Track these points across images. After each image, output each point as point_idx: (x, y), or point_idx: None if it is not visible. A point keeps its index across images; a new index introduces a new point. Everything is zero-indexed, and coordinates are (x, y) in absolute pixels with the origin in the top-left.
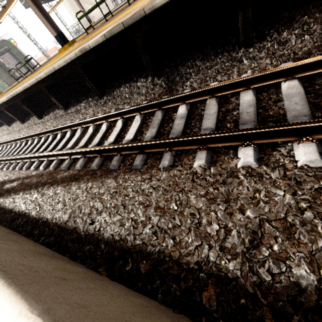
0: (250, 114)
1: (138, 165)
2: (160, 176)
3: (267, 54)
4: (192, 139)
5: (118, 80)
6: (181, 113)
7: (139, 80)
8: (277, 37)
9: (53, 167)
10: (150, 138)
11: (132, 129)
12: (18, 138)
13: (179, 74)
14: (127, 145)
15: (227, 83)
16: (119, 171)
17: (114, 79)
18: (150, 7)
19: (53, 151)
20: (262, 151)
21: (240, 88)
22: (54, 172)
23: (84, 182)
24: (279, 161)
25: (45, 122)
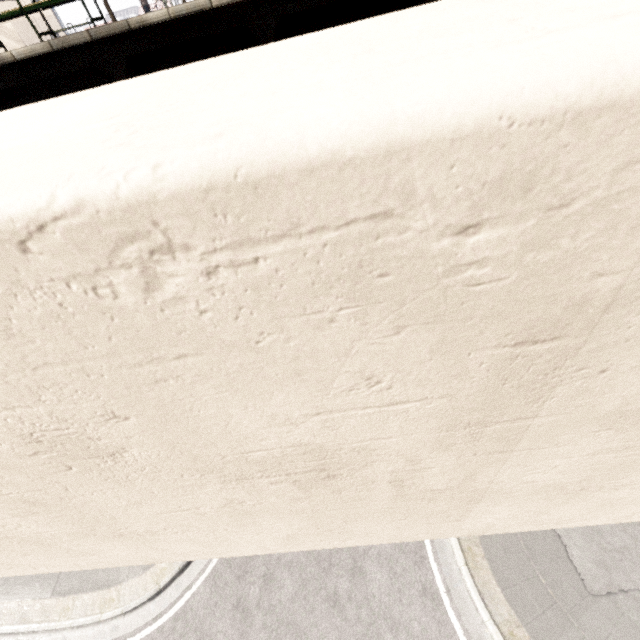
0: None
1: None
2: None
3: None
4: None
5: None
6: None
7: None
8: None
9: None
10: None
11: None
12: None
13: None
14: None
15: None
16: None
17: None
18: (139, 21)
19: None
20: None
21: None
22: None
23: None
24: None
25: None
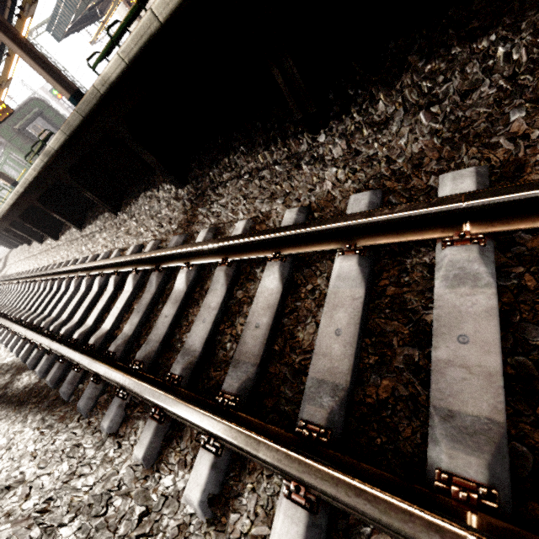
0: (257, 337)
1: (81, 410)
2: (73, 470)
3: (348, 150)
4: (134, 393)
5: (138, 183)
6: (179, 289)
7: (160, 188)
8: (370, 109)
9: (22, 357)
10: (120, 341)
11: (118, 303)
12: (22, 277)
13: (212, 181)
14: (75, 360)
15: (237, 241)
16: (65, 408)
17: (135, 180)
18: (102, 82)
19: (36, 319)
20: (238, 466)
21: (266, 250)
22: (21, 369)
23: (20, 421)
24: (241, 528)
25: (60, 246)
